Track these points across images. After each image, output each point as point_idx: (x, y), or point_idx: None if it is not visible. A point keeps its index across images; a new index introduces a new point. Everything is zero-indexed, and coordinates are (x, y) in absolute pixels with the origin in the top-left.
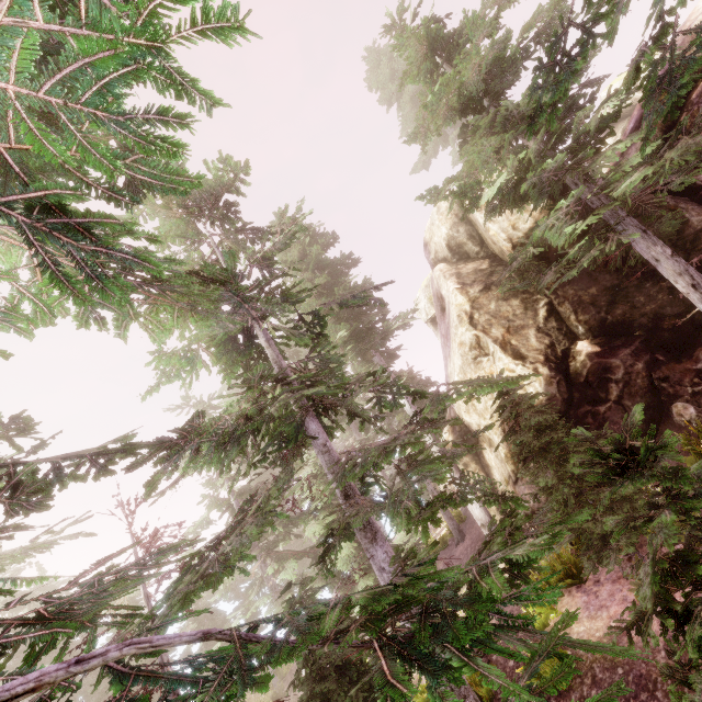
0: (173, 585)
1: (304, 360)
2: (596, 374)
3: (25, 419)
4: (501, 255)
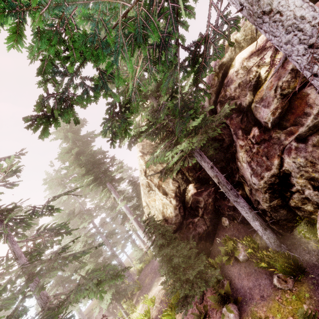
0: None
1: (35, 234)
2: (194, 204)
3: None
4: None
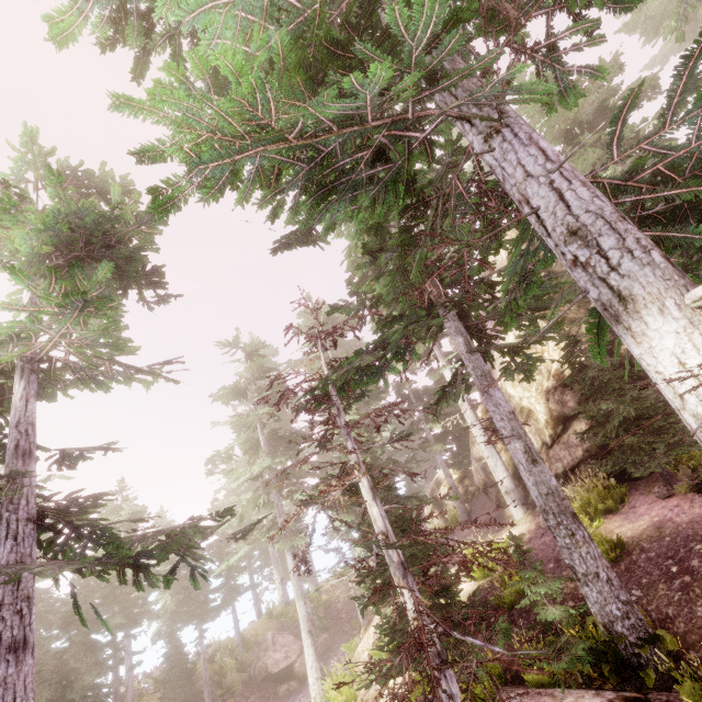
0: (354, 356)
1: None
2: None
3: (160, 274)
4: (559, 267)
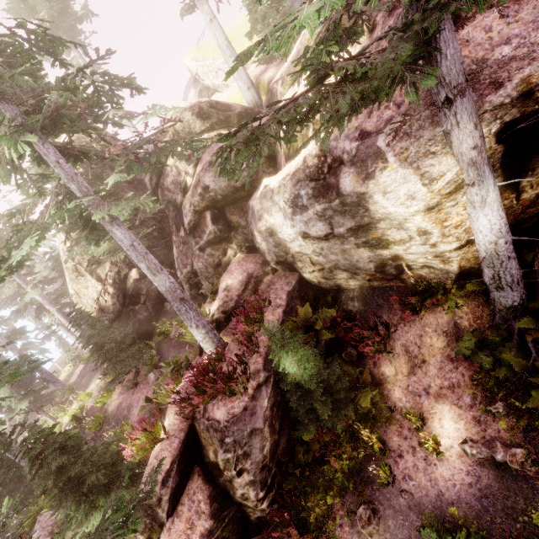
0: None
1: None
2: (136, 291)
3: None
4: None
